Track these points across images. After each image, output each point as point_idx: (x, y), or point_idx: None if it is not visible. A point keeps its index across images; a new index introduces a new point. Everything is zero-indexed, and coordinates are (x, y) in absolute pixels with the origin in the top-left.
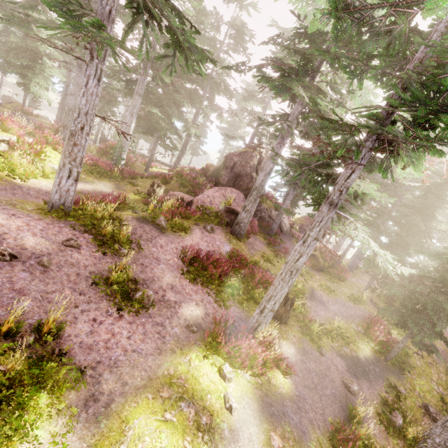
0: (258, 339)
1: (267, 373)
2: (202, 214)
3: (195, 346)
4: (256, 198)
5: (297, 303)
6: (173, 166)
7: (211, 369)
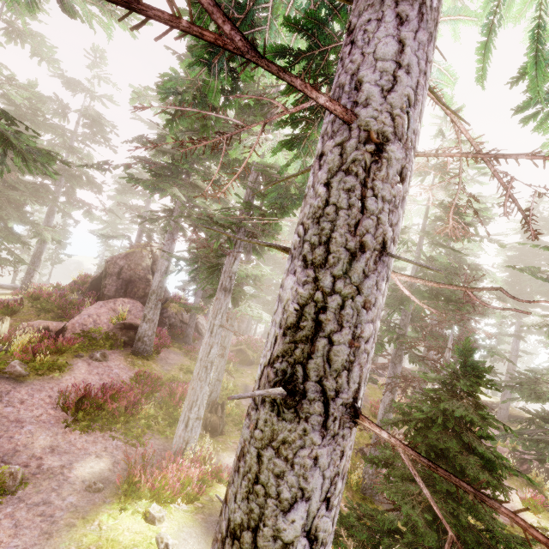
0: (189, 458)
1: (204, 487)
2: (85, 341)
3: (105, 505)
4: (157, 303)
5: (231, 407)
6: (21, 286)
7: (133, 521)
